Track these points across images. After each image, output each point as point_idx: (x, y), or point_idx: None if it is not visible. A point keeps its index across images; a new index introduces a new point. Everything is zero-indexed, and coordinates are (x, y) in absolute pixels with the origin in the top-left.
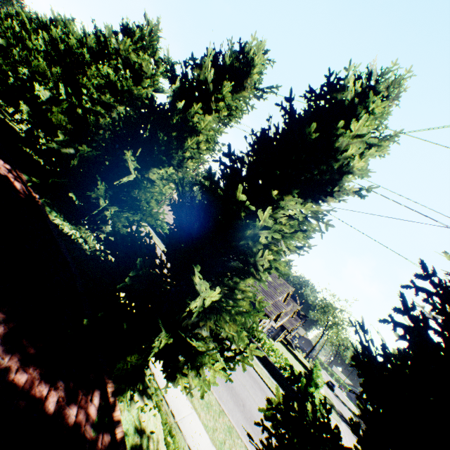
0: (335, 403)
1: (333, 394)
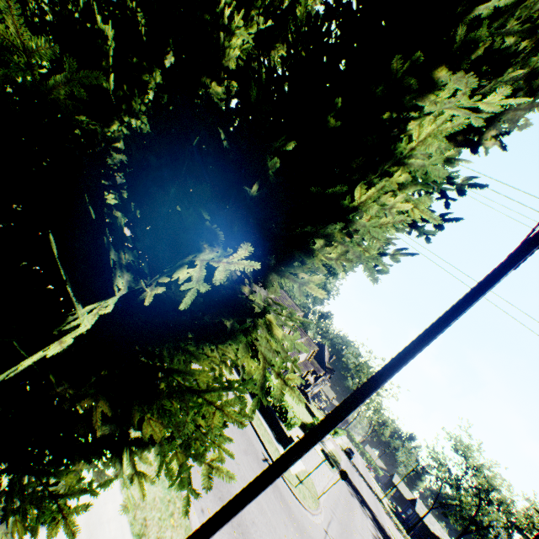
0: (343, 464)
1: (349, 461)
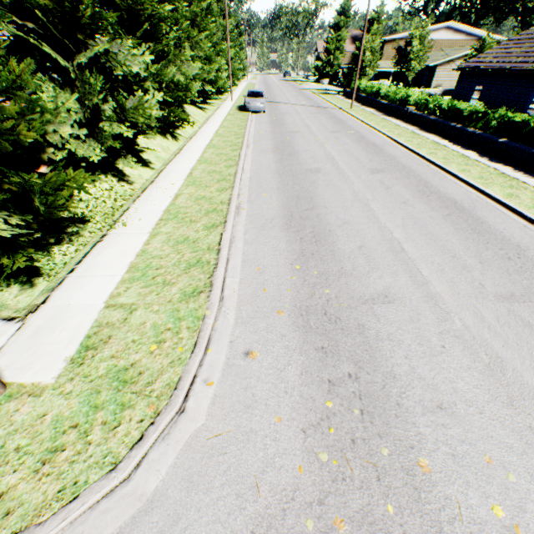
0: None
1: None
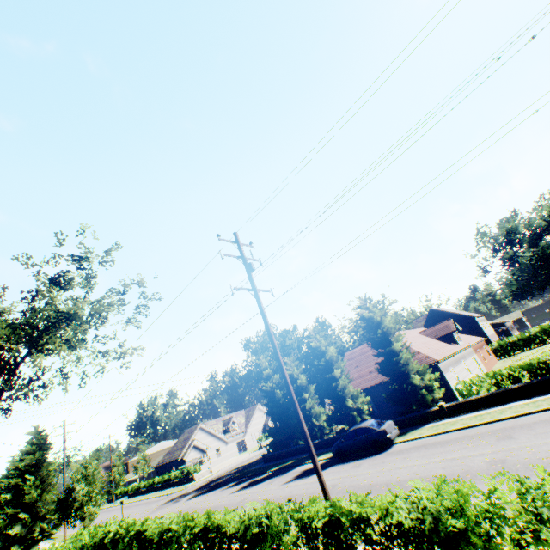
0: None
1: None
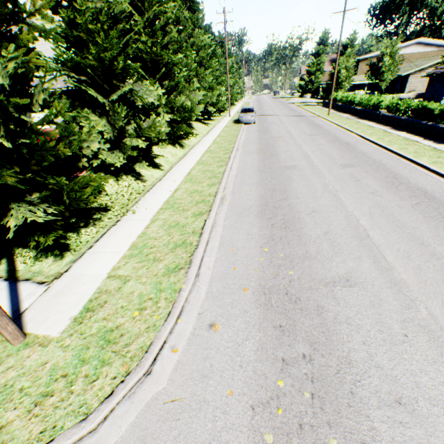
0: None
1: None
